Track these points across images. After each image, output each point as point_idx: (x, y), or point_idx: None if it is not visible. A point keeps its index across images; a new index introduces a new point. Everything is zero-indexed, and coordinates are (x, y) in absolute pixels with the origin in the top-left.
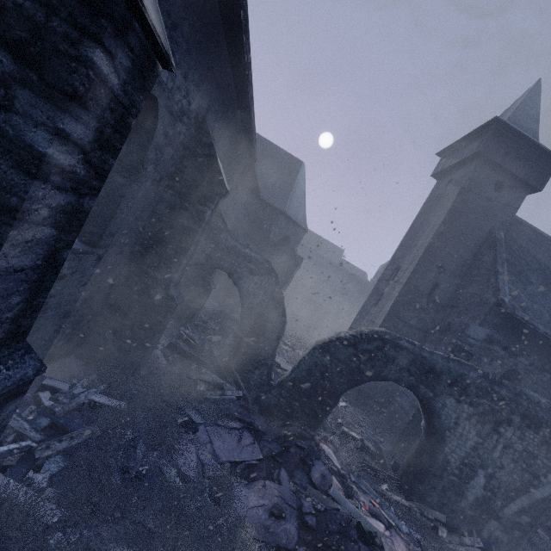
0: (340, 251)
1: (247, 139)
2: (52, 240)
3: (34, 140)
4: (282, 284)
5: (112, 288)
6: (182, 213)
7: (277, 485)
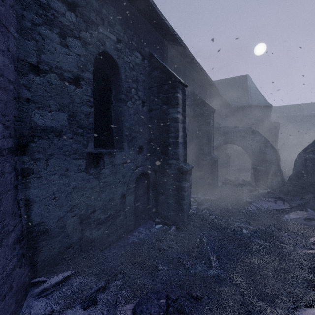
0: (314, 105)
1: (211, 87)
2: (183, 135)
3: (175, 116)
4: (272, 143)
5: (192, 164)
6: (202, 126)
7: (305, 212)
